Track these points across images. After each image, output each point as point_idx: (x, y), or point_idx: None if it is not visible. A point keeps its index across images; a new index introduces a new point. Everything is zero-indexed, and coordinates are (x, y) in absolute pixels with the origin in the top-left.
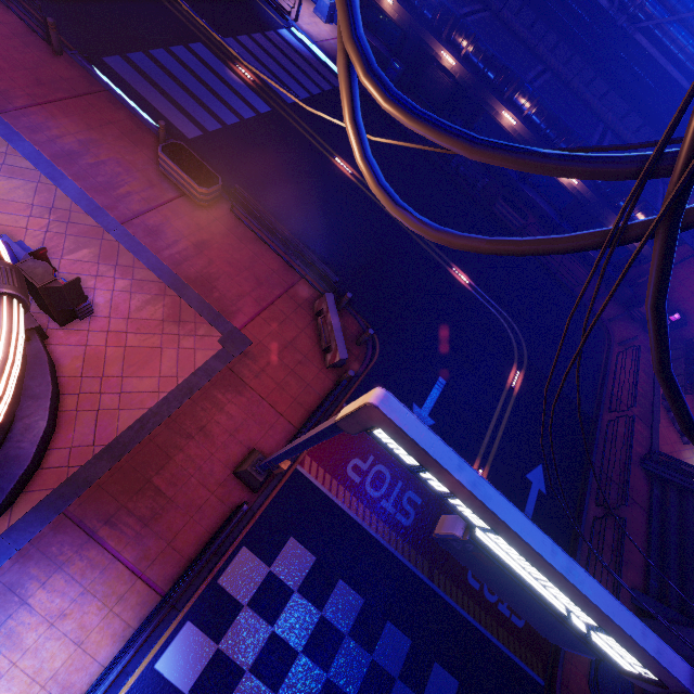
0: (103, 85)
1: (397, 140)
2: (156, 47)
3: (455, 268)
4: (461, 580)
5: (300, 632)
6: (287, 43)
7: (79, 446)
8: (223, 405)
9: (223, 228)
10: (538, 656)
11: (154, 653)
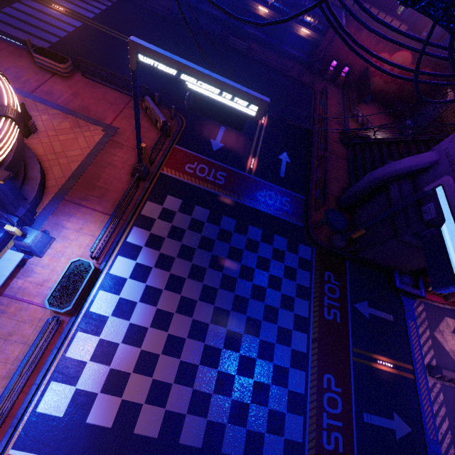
0: None
1: None
2: (4, 7)
3: None
4: (254, 198)
5: (184, 224)
6: None
7: (58, 178)
8: (116, 154)
9: (82, 84)
10: (298, 218)
11: (124, 237)
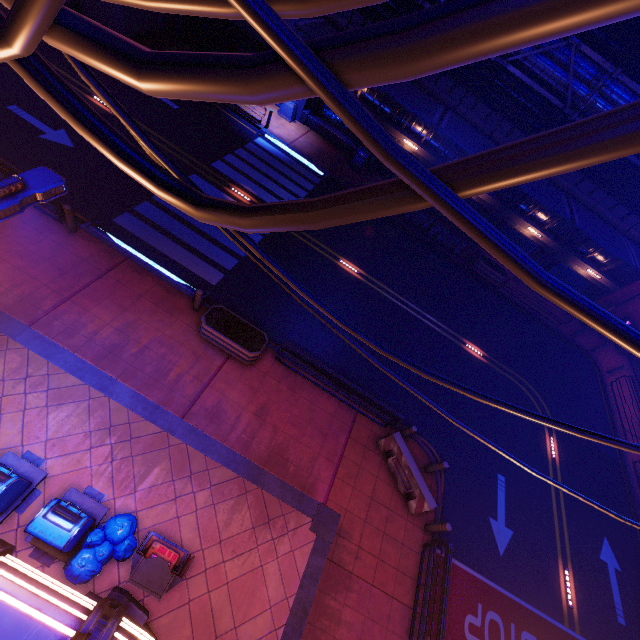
0: (123, 253)
1: None
2: None
3: (467, 342)
4: None
5: None
6: (266, 152)
7: None
8: (339, 613)
9: (274, 382)
10: None
11: None
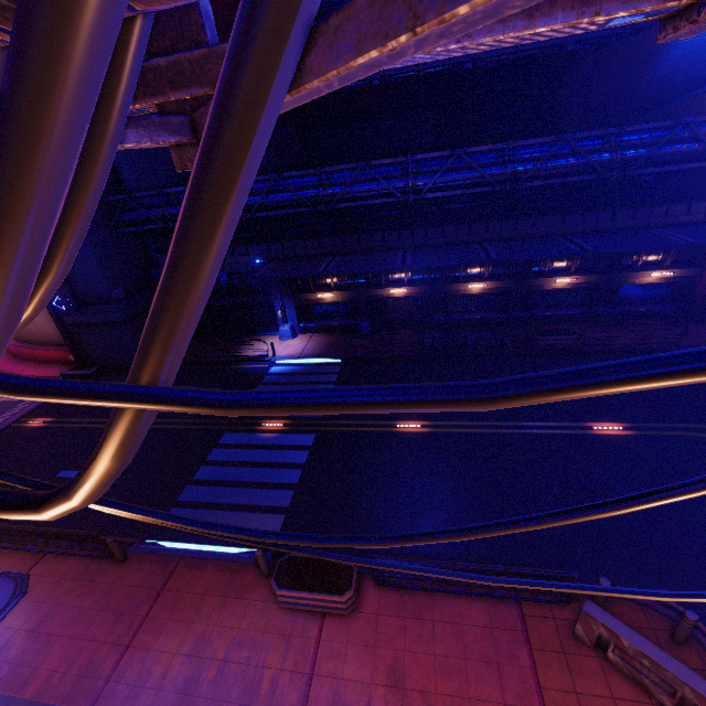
0: (175, 554)
1: None
2: (196, 469)
3: (592, 425)
4: None
5: None
6: (282, 374)
7: None
8: None
9: (392, 619)
10: None
11: None
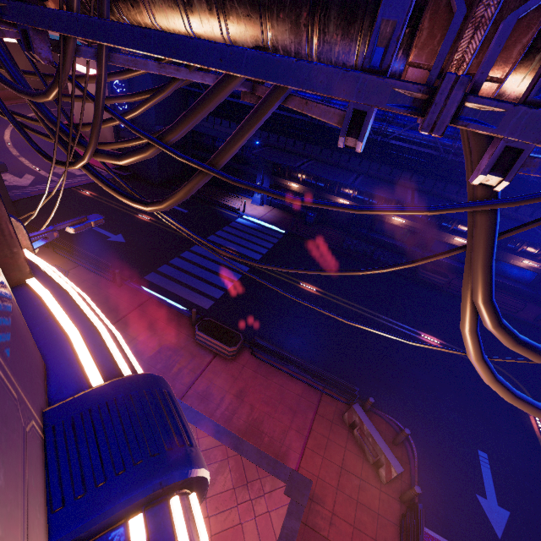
0: (148, 295)
1: (518, 359)
2: (173, 257)
3: (422, 334)
4: None
5: None
6: (243, 225)
7: None
8: None
9: (251, 371)
10: None
11: None
